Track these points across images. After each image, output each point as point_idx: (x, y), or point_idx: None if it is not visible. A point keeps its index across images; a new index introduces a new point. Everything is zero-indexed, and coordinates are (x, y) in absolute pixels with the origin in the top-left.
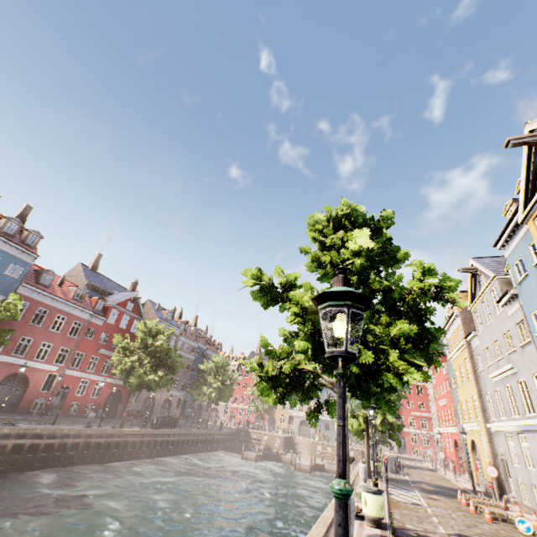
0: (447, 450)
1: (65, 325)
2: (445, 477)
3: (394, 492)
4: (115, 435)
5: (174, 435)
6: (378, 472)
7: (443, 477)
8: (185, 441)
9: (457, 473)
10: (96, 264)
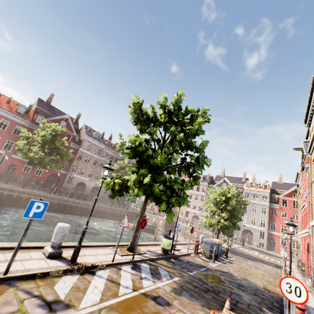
0: (303, 253)
1: (9, 127)
2: (282, 276)
3: (112, 273)
4: (11, 190)
5: (73, 202)
6: (165, 250)
7: (279, 275)
8: (83, 208)
9: (306, 276)
10: (49, 100)
